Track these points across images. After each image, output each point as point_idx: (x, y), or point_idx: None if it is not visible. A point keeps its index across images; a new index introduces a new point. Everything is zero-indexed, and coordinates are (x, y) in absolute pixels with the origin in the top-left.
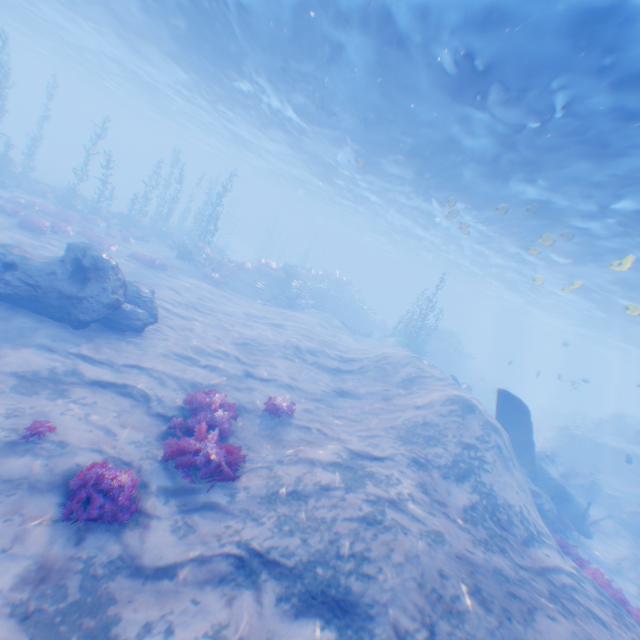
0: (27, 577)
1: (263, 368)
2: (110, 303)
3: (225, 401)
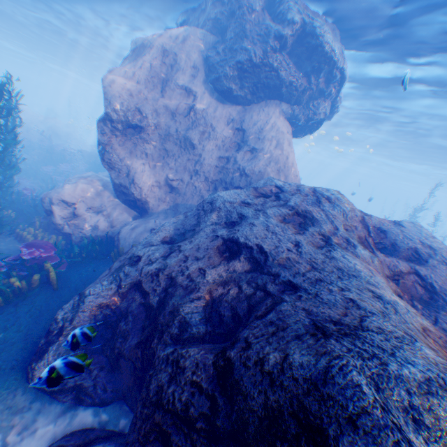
0: None
1: None
2: None
3: None
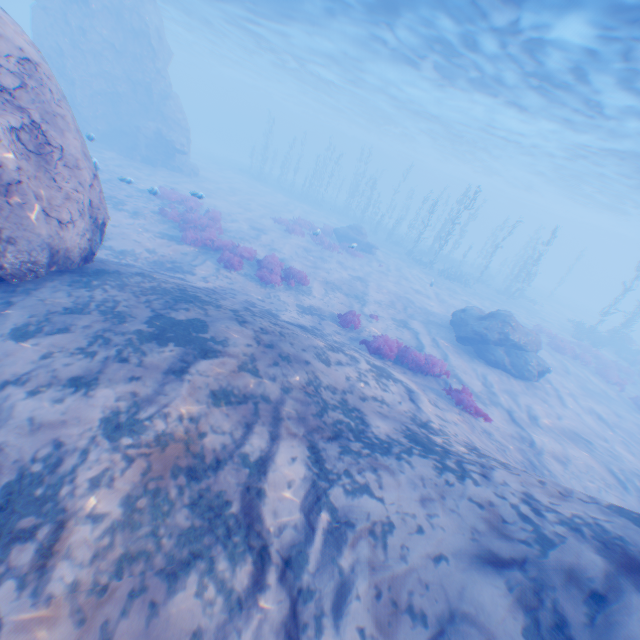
0: (320, 308)
1: (537, 429)
2: (477, 331)
3: (438, 369)
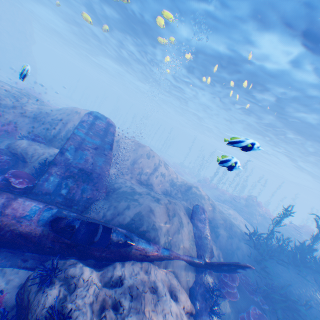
0: None
1: None
2: None
3: None
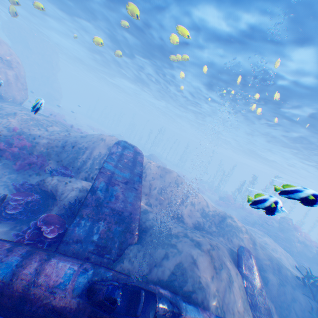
0: None
1: None
2: None
3: None
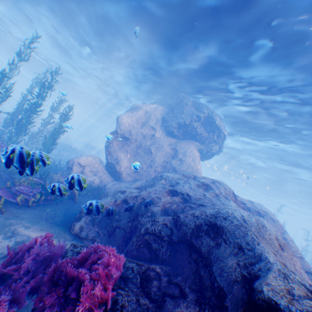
0: None
1: None
2: None
3: None
